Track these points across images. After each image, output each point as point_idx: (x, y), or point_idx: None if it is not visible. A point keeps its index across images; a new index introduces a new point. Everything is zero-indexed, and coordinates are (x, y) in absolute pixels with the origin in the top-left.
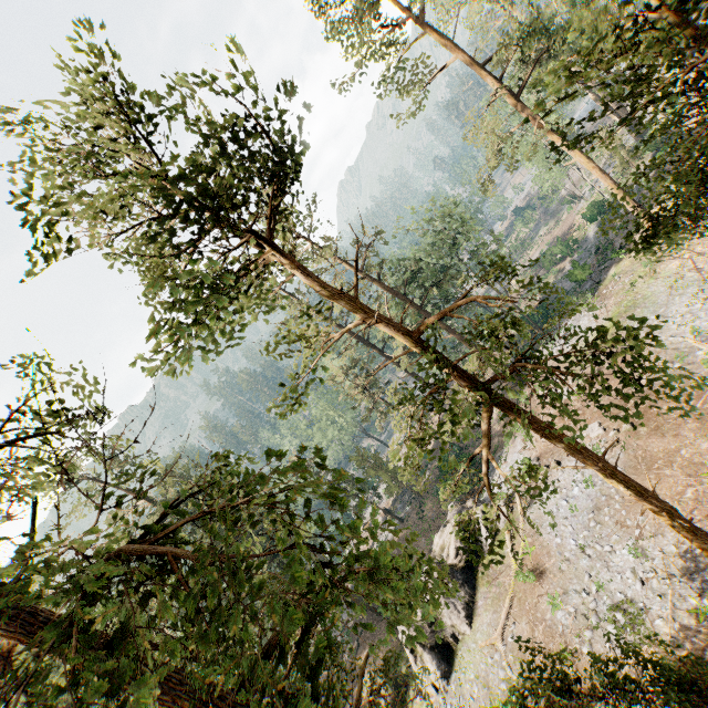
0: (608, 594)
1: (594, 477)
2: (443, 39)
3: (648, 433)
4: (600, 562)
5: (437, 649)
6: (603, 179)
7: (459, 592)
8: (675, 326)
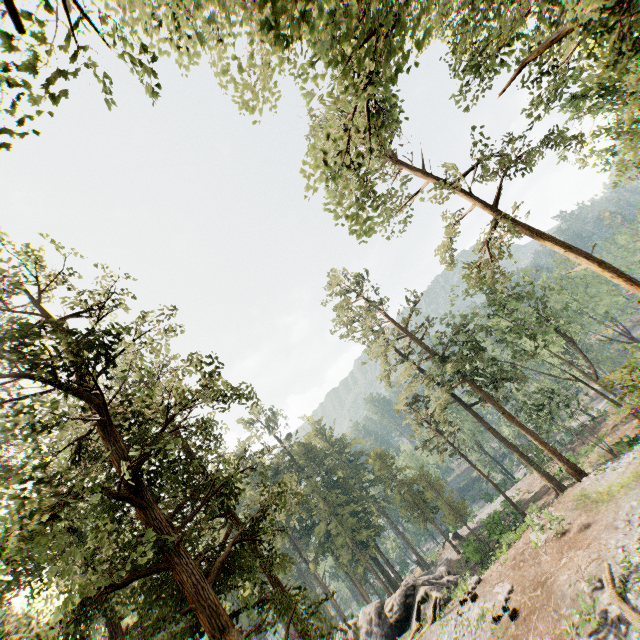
0: None
1: (467, 635)
2: (413, 170)
3: (510, 634)
4: None
5: None
6: (632, 291)
7: (376, 637)
8: (634, 539)
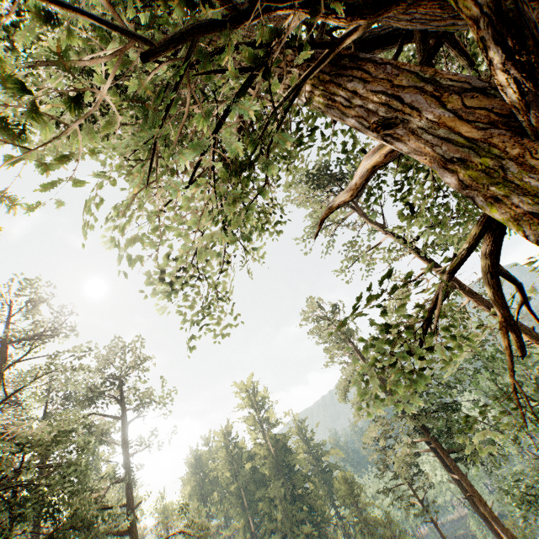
0: None
1: None
2: (373, 225)
3: None
4: None
5: None
6: None
7: None
8: None
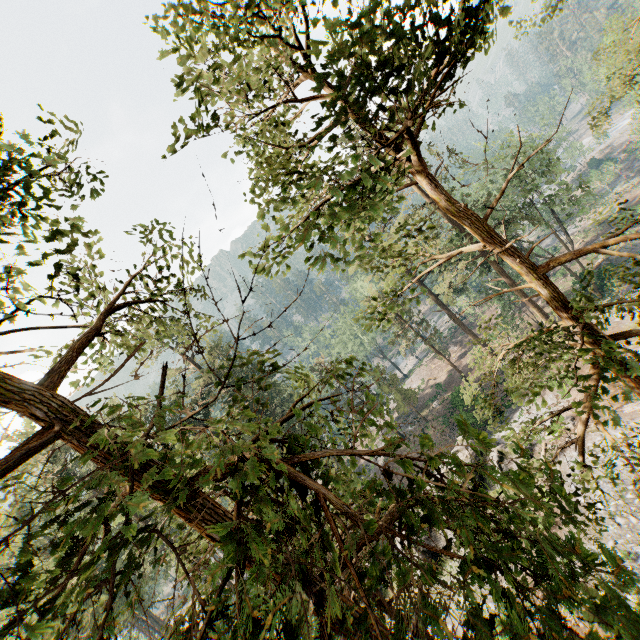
0: (635, 566)
1: None
2: None
3: None
4: (630, 533)
5: (428, 554)
6: None
7: None
8: None
